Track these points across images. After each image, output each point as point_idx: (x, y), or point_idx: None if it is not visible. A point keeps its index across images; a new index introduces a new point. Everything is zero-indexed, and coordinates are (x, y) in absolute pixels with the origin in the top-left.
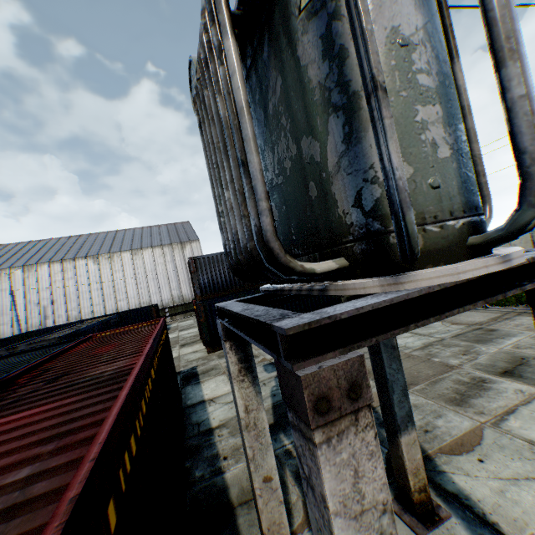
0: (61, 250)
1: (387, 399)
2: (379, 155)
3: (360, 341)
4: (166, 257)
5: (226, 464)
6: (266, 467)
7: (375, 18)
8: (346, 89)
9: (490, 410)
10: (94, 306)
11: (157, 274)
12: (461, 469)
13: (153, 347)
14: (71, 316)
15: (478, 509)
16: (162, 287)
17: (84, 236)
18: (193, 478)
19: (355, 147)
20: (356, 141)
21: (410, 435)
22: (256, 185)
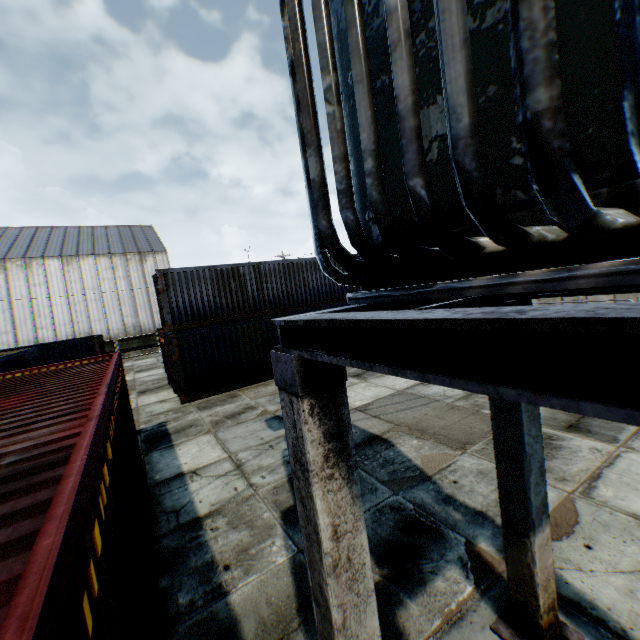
0: None
1: (517, 482)
2: None
3: None
4: (117, 272)
5: (229, 578)
6: (363, 636)
7: None
8: None
9: (572, 475)
10: None
11: (103, 294)
12: (568, 561)
13: (108, 401)
14: None
15: (614, 623)
16: (110, 313)
17: None
18: (175, 609)
19: None
20: None
21: (543, 532)
22: None
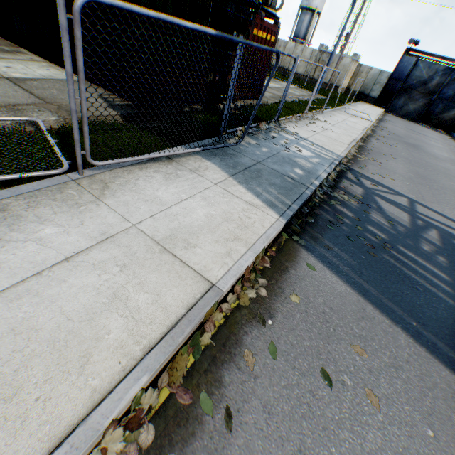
0: None
1: None
2: None
3: (265, 14)
4: None
5: None
6: None
7: None
8: None
9: None
10: None
11: None
12: None
13: None
14: None
15: None
16: None
17: None
18: None
19: None
20: None
21: None
22: None
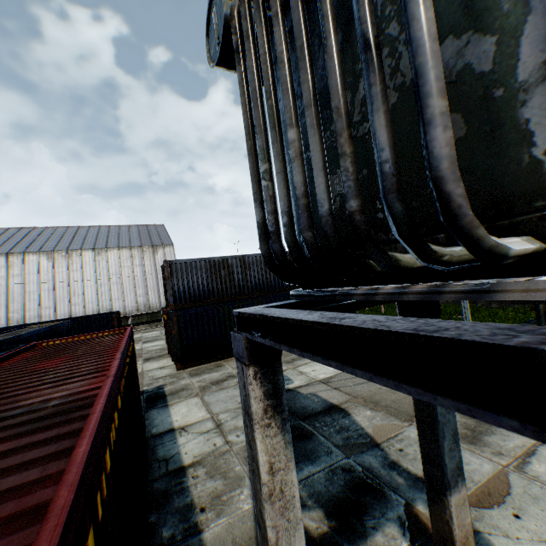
0: (8, 242)
1: (434, 446)
2: None
3: None
4: (135, 261)
5: (203, 518)
6: None
7: None
8: None
9: (508, 449)
10: (43, 309)
11: (122, 278)
12: (497, 528)
13: (121, 364)
14: (12, 319)
15: None
16: (127, 293)
17: (39, 228)
18: (159, 540)
19: None
20: None
21: (460, 492)
22: (423, 65)
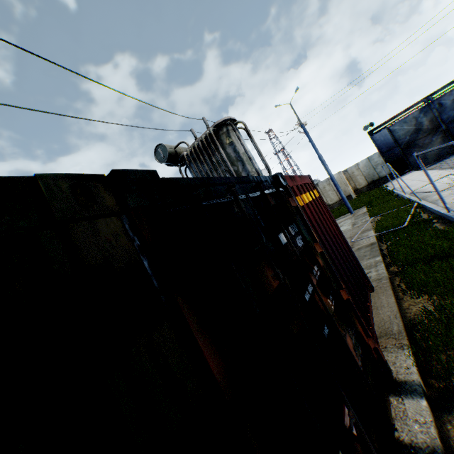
0: None
1: None
2: (253, 167)
3: None
4: None
5: None
6: None
7: (242, 147)
8: (241, 158)
9: None
10: None
11: None
12: None
13: None
14: None
15: None
16: None
17: None
18: None
19: (245, 167)
20: (245, 166)
21: None
22: (233, 173)
